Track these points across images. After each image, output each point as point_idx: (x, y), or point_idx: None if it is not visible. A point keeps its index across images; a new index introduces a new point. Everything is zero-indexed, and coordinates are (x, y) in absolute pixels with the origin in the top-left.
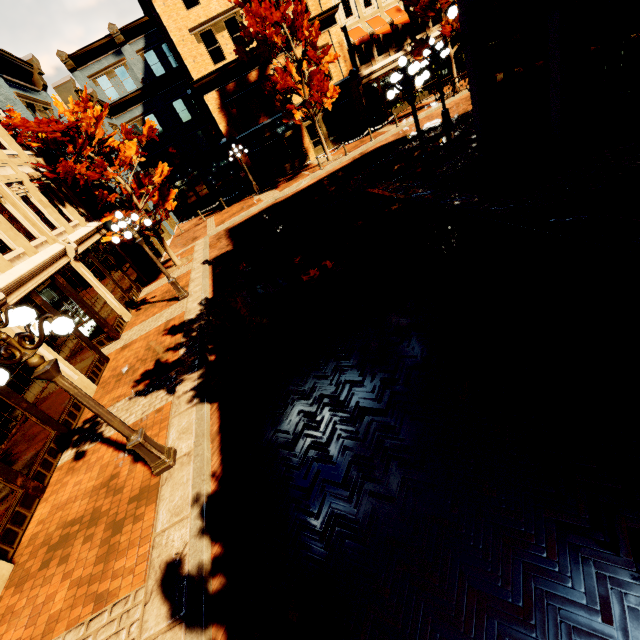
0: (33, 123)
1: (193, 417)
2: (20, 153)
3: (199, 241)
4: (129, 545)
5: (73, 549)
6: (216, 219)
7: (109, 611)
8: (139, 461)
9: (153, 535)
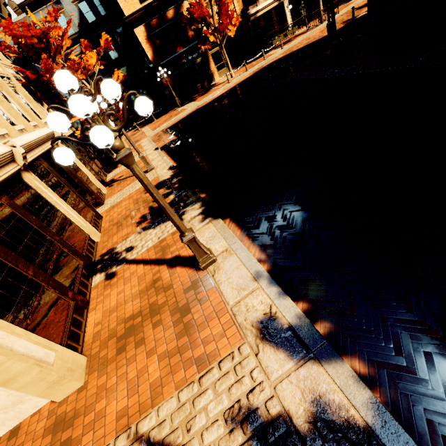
0: (16, 25)
1: (213, 229)
2: (3, 58)
3: (143, 140)
4: (205, 320)
5: (144, 334)
6: (150, 127)
7: (217, 367)
8: (176, 266)
9: (228, 307)
